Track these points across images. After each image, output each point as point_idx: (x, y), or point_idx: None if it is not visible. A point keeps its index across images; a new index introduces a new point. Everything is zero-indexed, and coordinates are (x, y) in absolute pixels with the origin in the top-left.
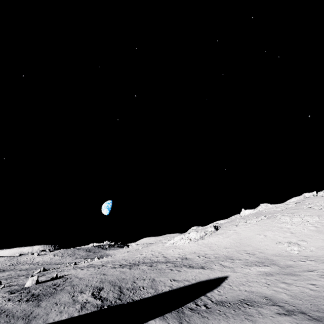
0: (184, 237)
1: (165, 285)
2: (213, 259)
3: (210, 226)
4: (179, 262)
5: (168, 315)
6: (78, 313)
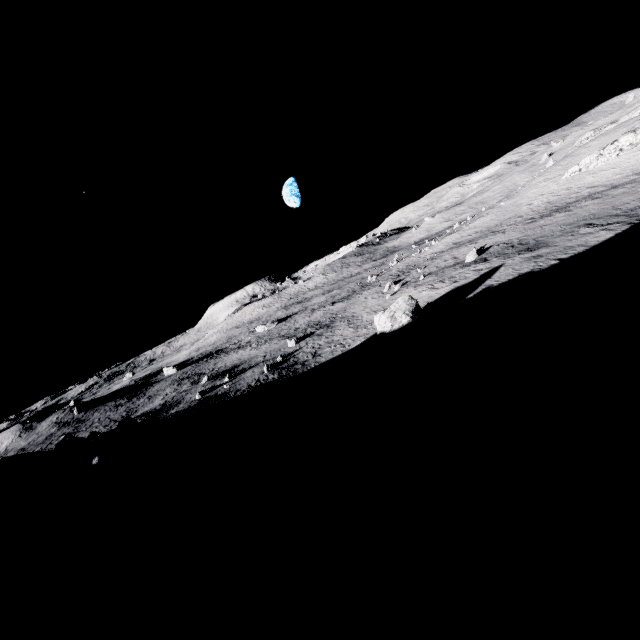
0: (603, 152)
1: None
2: None
3: (639, 114)
4: None
5: None
6: (617, 231)
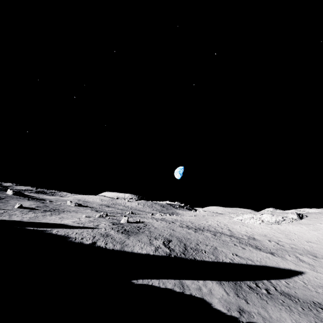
0: (254, 216)
1: (226, 256)
2: (287, 249)
3: (292, 212)
4: (245, 240)
5: (225, 282)
6: (153, 253)
